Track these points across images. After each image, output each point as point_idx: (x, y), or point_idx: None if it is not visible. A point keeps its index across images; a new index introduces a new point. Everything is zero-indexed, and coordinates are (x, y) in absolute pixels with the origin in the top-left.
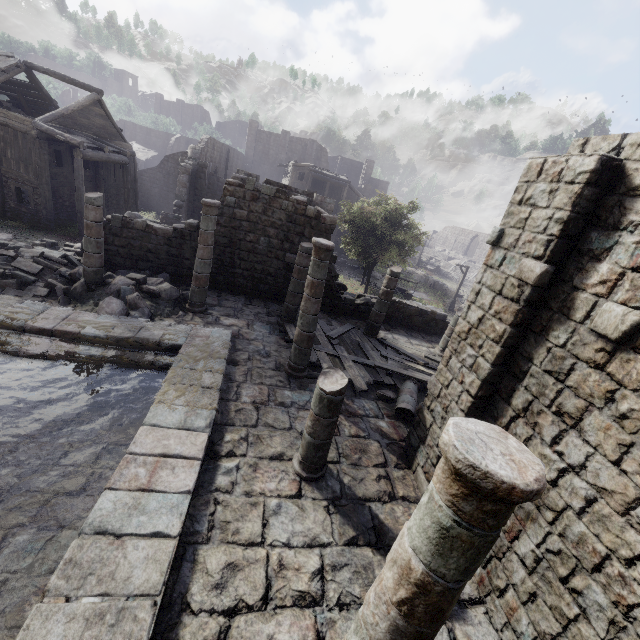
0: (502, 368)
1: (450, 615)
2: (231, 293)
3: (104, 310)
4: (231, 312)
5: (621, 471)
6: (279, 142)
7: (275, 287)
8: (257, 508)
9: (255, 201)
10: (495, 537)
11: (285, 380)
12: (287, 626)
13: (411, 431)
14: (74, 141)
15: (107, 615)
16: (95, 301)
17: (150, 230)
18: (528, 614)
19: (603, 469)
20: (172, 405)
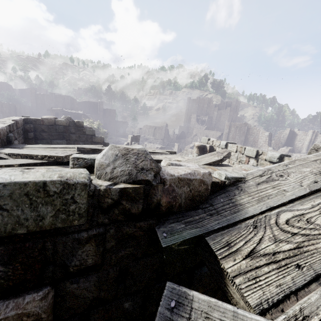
0: None
1: None
2: None
3: None
4: None
5: None
6: (49, 98)
7: None
8: None
9: None
10: None
11: None
12: None
13: None
14: None
15: None
16: None
17: None
18: None
19: None
20: None
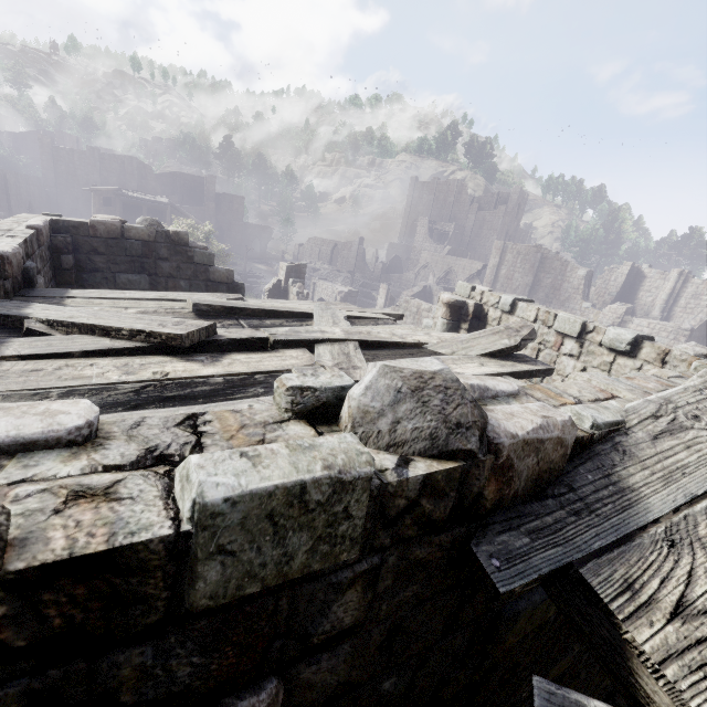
0: None
1: None
2: None
3: None
4: None
5: None
6: (87, 160)
7: None
8: None
9: None
10: None
11: None
12: None
13: None
14: None
15: None
16: None
17: None
18: None
19: None
20: None
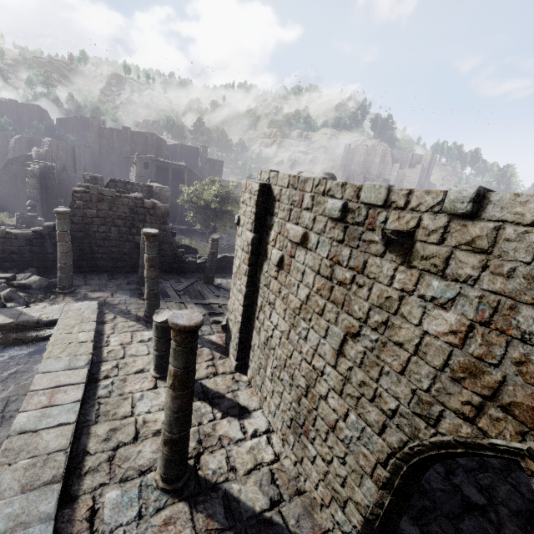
0: (252, 288)
1: (242, 417)
2: (95, 273)
3: None
4: (97, 288)
5: (285, 321)
6: (122, 136)
7: (131, 262)
8: (128, 400)
9: (101, 202)
10: (191, 347)
11: (144, 326)
12: (149, 445)
13: (226, 336)
14: None
15: (37, 464)
16: None
17: (10, 236)
18: (273, 401)
19: (282, 323)
20: (58, 358)
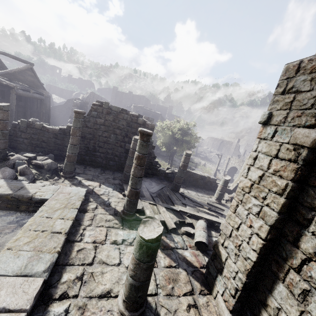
0: (285, 215)
1: None
2: (93, 166)
3: None
4: (90, 177)
5: None
6: (127, 96)
7: (119, 163)
8: None
9: (108, 114)
10: None
11: (120, 222)
12: None
13: (209, 262)
14: (11, 85)
15: None
16: None
17: (44, 129)
18: None
19: None
20: (19, 251)
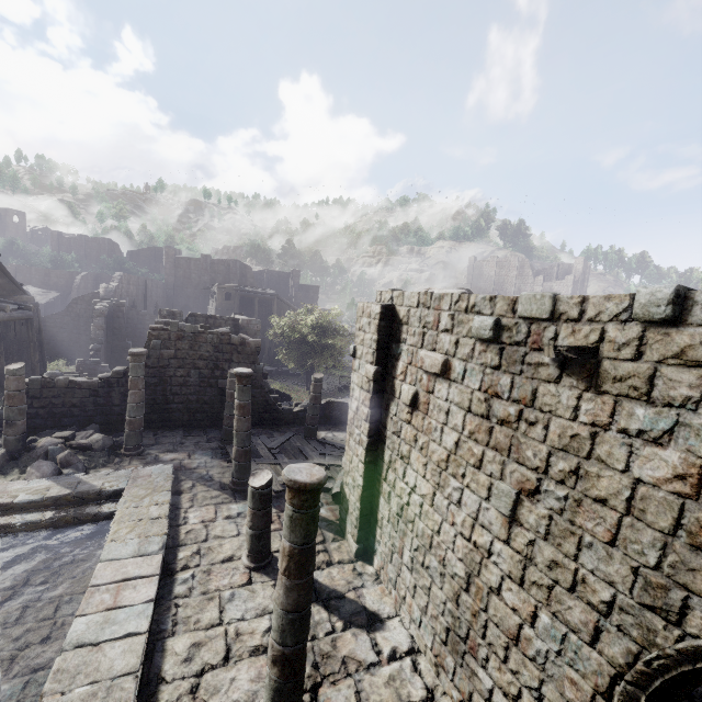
0: (376, 438)
1: (373, 629)
2: (168, 429)
3: (34, 475)
4: (170, 447)
5: (427, 480)
6: (200, 265)
7: (213, 413)
8: (214, 601)
9: (181, 340)
10: (313, 513)
11: (231, 496)
12: (246, 669)
13: (340, 507)
14: None
15: (99, 693)
16: (20, 469)
17: (74, 385)
18: (416, 602)
19: (421, 483)
20: (124, 540)
